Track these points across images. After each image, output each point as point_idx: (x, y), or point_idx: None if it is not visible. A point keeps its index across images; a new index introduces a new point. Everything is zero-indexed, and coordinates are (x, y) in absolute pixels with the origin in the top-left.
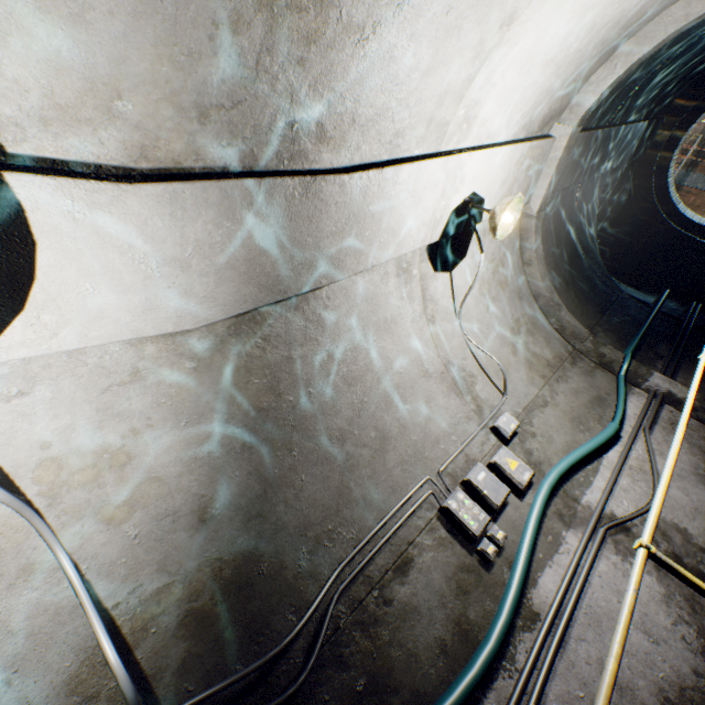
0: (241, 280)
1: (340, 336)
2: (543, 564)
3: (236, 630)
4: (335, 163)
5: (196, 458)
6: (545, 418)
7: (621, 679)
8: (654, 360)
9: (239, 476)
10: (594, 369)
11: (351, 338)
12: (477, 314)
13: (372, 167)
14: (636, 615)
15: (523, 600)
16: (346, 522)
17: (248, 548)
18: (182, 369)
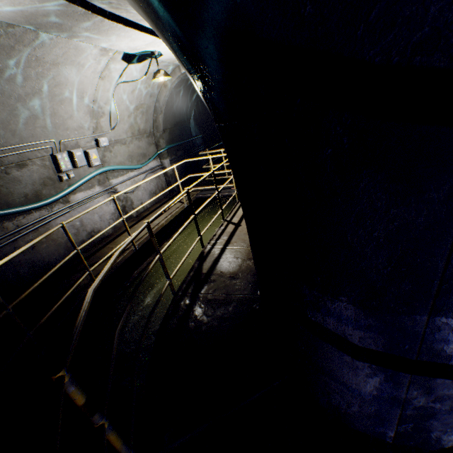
0: (21, 16)
1: (50, 55)
2: (82, 191)
3: None
4: (107, 9)
5: None
6: (121, 149)
7: (85, 224)
8: (174, 155)
9: None
10: (153, 144)
11: (55, 60)
12: (127, 90)
13: (122, 23)
14: (101, 214)
15: (68, 197)
16: (0, 136)
17: None
18: None
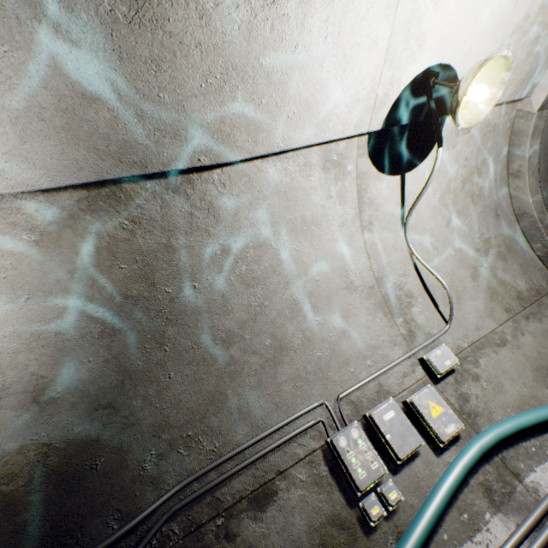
0: (63, 138)
1: (240, 230)
2: None
3: (42, 525)
4: None
5: (39, 337)
6: (499, 359)
7: None
8: None
9: (93, 362)
10: None
11: (255, 235)
12: (432, 227)
13: None
14: None
15: None
16: (210, 432)
17: (86, 438)
18: (18, 241)
